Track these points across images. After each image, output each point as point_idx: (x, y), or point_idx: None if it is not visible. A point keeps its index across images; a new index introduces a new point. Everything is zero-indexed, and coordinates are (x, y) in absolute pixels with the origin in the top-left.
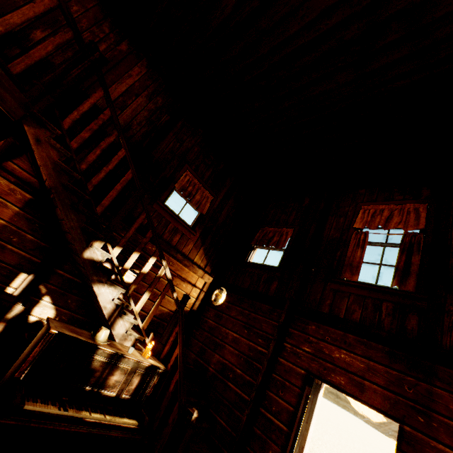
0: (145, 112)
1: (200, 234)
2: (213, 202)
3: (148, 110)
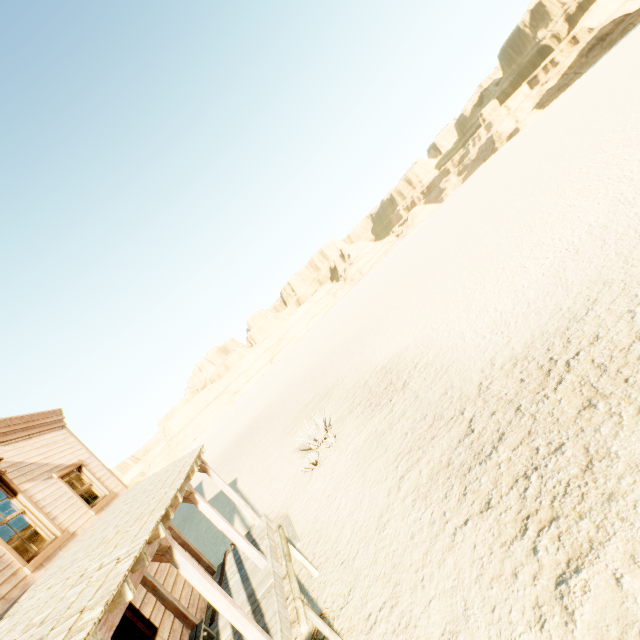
0: None
1: None
2: None
3: None
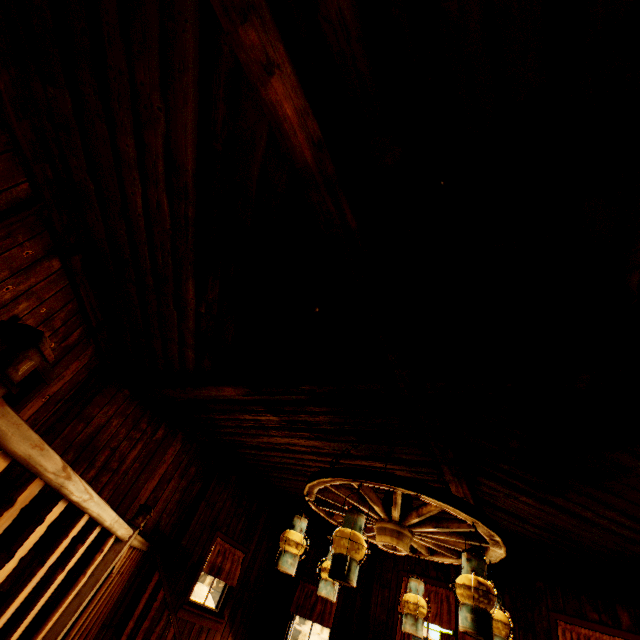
0: (176, 494)
1: (229, 615)
2: (245, 560)
3: (179, 490)
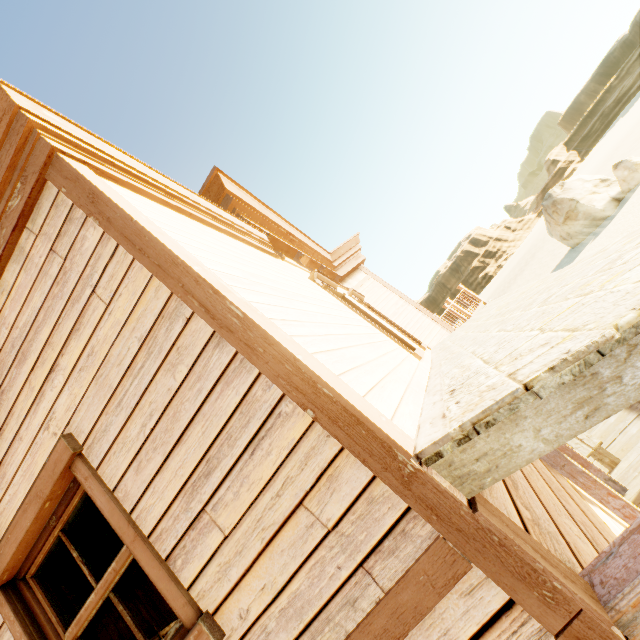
0: None
1: None
2: None
3: None
